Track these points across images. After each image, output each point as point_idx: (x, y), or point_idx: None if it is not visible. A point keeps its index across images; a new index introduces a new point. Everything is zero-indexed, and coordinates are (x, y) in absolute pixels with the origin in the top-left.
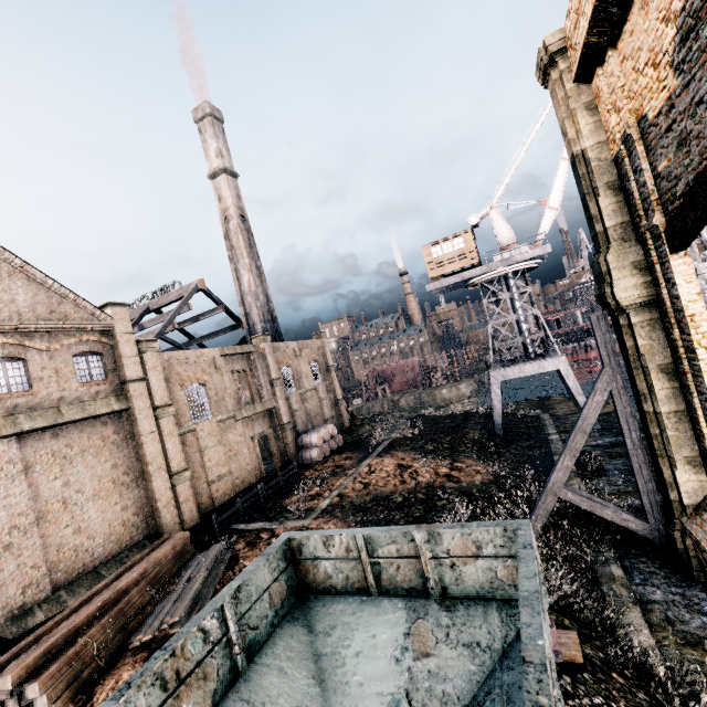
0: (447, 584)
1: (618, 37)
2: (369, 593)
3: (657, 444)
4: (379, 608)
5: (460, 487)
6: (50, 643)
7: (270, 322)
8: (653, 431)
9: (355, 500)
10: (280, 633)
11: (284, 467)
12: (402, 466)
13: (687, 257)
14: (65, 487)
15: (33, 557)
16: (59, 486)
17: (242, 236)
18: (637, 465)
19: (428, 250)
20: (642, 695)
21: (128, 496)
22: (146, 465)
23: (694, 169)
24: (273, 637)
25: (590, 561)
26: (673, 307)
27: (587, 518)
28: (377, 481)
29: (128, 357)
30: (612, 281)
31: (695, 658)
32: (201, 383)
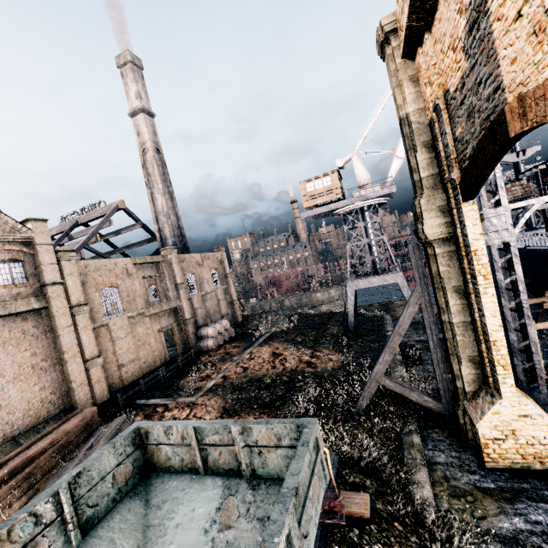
0: (256, 467)
1: (432, 23)
2: (198, 472)
3: (450, 346)
4: (203, 485)
5: (315, 372)
6: None
7: (179, 237)
8: (448, 336)
9: (234, 382)
10: (119, 507)
11: (185, 353)
12: (276, 354)
13: (474, 205)
14: None
15: None
16: None
17: (157, 166)
18: (436, 361)
19: (303, 185)
20: (414, 539)
21: (46, 378)
22: (62, 353)
23: (477, 136)
24: (112, 512)
25: (399, 431)
26: (464, 243)
27: (402, 398)
28: (254, 366)
29: (47, 264)
30: (423, 220)
31: (459, 507)
32: (114, 287)
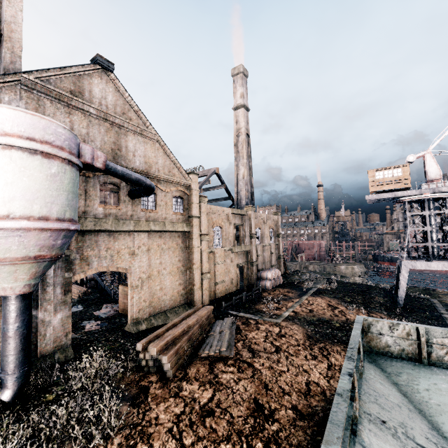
0: None
1: None
2: (419, 362)
3: None
4: (431, 371)
5: None
6: (167, 340)
7: (249, 199)
8: None
9: (306, 317)
10: (367, 366)
11: (249, 287)
12: (331, 306)
13: None
14: (160, 264)
15: (144, 295)
16: (158, 263)
17: (245, 146)
18: None
19: (372, 173)
20: None
21: (182, 278)
22: (192, 264)
23: None
24: (365, 366)
25: None
26: None
27: None
28: (317, 310)
29: (195, 203)
30: None
31: None
32: (220, 226)
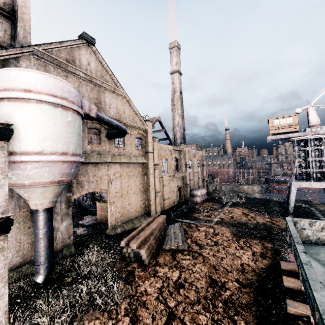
0: None
1: None
2: None
3: None
4: None
5: (280, 228)
6: (141, 238)
7: (182, 139)
8: None
9: (230, 221)
10: None
11: (185, 202)
12: (245, 213)
13: None
14: (128, 186)
15: (118, 209)
16: (126, 185)
17: (179, 101)
18: None
19: (272, 120)
20: None
21: (142, 196)
22: (149, 186)
23: None
24: None
25: None
26: None
27: None
28: (236, 216)
29: (150, 142)
30: None
31: None
32: (166, 159)
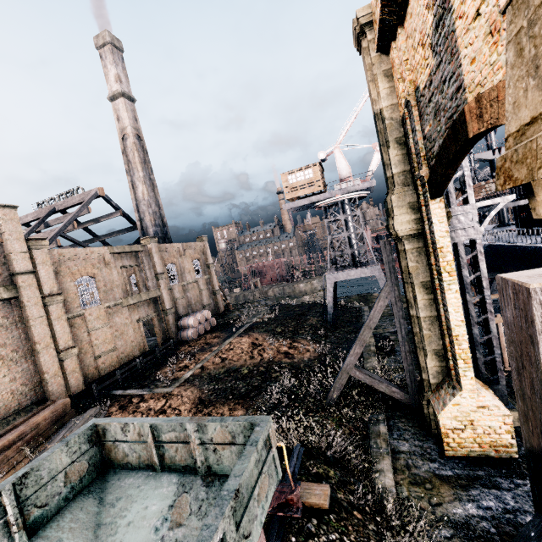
0: (211, 464)
1: (404, 17)
2: (155, 469)
3: (417, 339)
4: (158, 482)
5: (292, 362)
6: None
7: (160, 226)
8: (415, 329)
9: (212, 372)
10: (71, 506)
11: (165, 343)
12: (255, 345)
13: (441, 203)
14: None
15: None
16: None
17: (137, 153)
18: (404, 353)
19: (285, 177)
20: (372, 526)
21: (17, 370)
22: (34, 344)
23: (442, 135)
24: (63, 511)
25: (367, 421)
26: (431, 240)
27: (372, 389)
28: (232, 356)
29: (17, 253)
30: (393, 216)
31: (417, 495)
32: (91, 276)
